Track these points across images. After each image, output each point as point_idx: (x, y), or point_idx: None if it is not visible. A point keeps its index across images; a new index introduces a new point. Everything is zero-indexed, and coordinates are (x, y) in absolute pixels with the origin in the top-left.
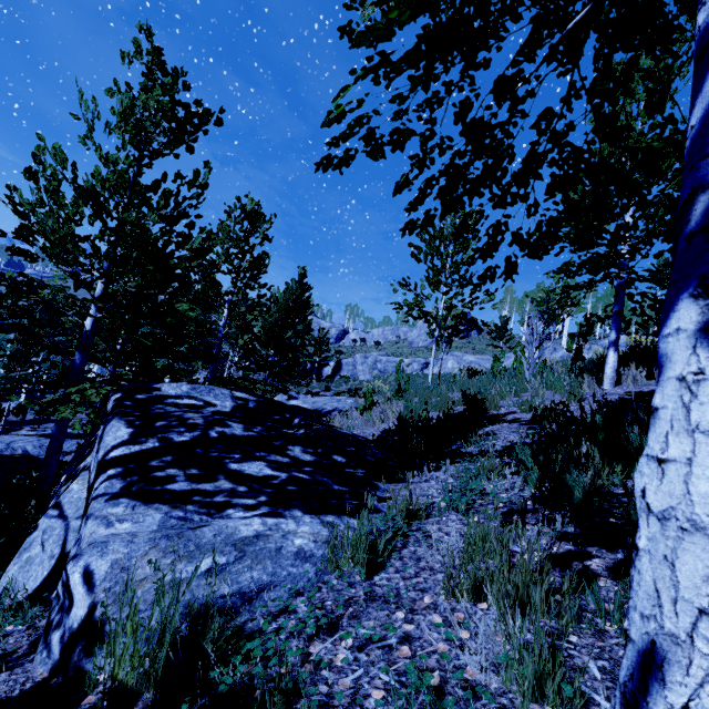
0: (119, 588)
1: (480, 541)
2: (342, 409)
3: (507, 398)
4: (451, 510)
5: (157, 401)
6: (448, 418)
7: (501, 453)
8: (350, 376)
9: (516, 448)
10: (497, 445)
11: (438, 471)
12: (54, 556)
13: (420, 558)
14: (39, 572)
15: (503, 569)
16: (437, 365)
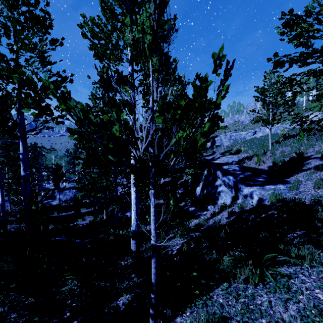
0: (261, 195)
1: (317, 182)
2: (235, 160)
3: (309, 149)
4: (307, 180)
5: (226, 170)
6: (291, 160)
7: (314, 168)
8: (220, 144)
9: (319, 167)
10: (312, 166)
11: (297, 174)
12: (231, 198)
13: (305, 187)
14: (229, 200)
15: (322, 184)
16: (260, 131)
